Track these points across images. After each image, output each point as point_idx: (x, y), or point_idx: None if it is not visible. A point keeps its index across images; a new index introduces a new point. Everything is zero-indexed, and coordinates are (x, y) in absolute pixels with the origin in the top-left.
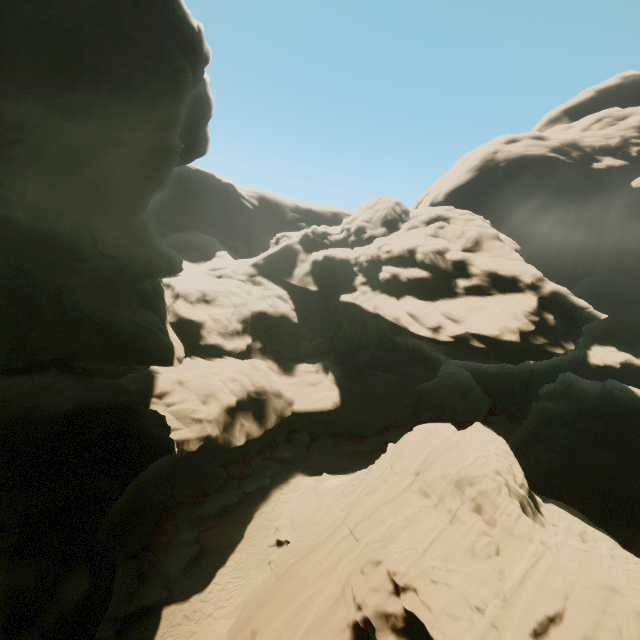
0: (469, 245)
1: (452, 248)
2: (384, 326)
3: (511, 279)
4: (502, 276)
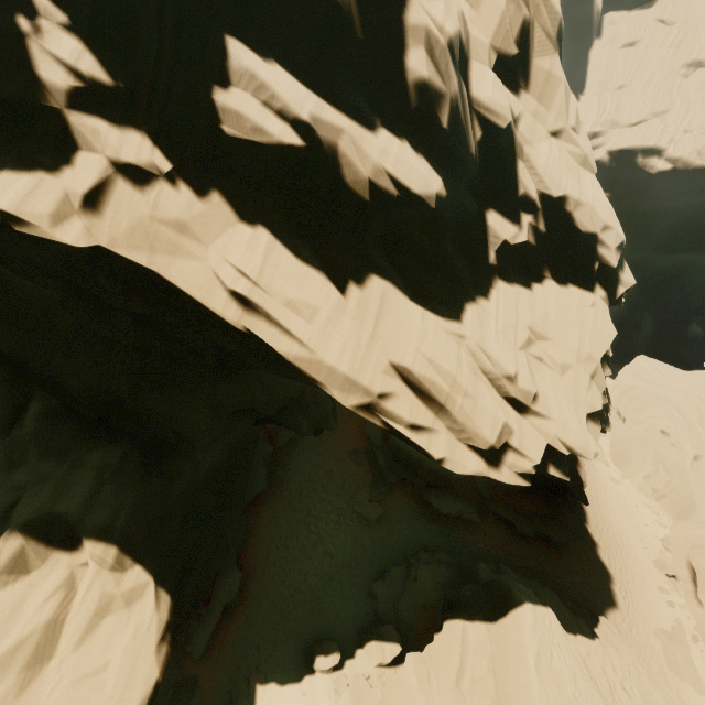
0: (515, 51)
1: (480, 45)
2: (281, 370)
3: (585, 246)
4: (574, 231)
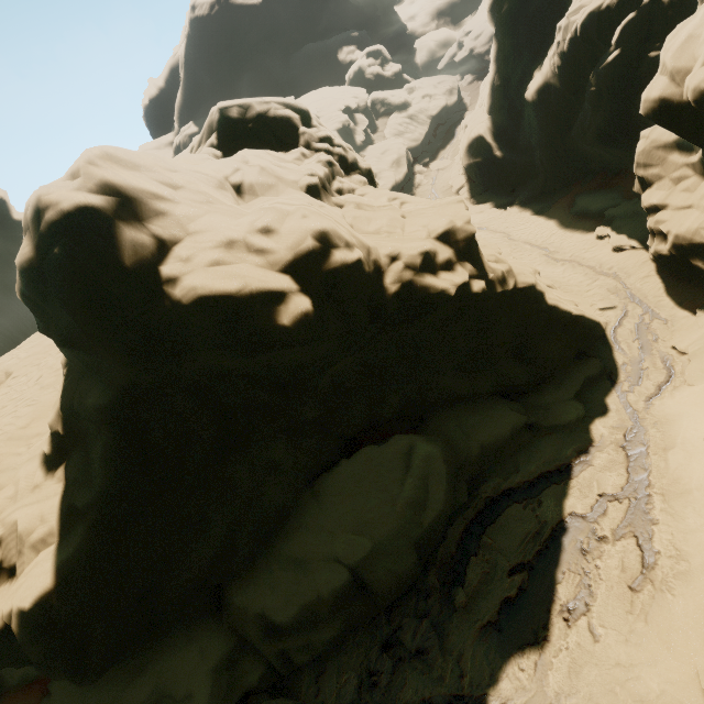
0: None
1: None
2: None
3: None
4: None
